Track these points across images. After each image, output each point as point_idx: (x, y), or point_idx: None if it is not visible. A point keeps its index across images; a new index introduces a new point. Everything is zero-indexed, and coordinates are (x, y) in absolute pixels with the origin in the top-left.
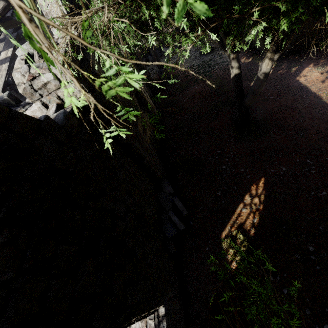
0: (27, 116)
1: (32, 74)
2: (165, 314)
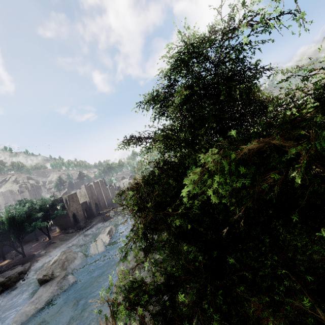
0: None
1: None
2: None
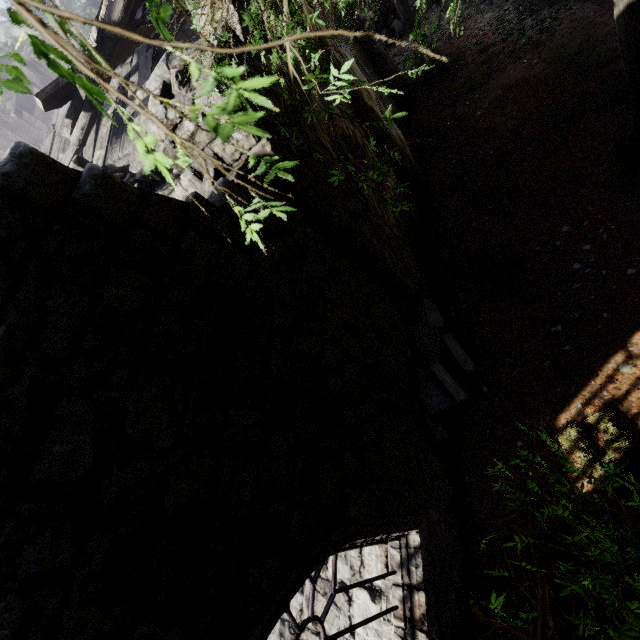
0: (168, 199)
1: (170, 121)
2: (421, 547)
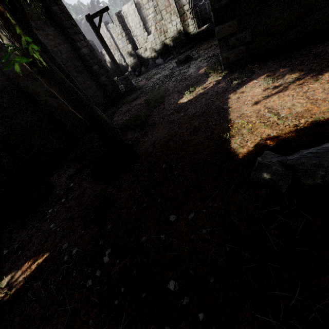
0: None
1: None
2: None
